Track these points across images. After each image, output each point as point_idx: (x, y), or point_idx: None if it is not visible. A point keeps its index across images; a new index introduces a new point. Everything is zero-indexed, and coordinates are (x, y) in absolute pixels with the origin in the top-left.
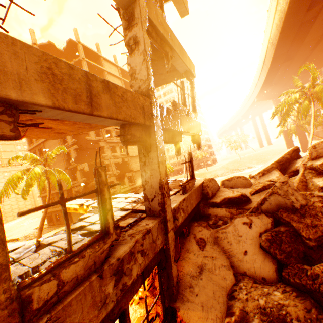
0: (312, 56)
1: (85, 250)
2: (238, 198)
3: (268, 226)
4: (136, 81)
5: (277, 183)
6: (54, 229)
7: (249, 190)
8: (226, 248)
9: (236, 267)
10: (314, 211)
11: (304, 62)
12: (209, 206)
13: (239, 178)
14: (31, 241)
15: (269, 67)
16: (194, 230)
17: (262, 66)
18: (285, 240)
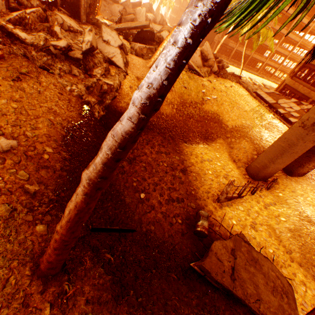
0: None
1: None
2: (117, 2)
3: (122, 9)
4: None
5: (128, 0)
6: None
7: (120, 3)
8: (111, 11)
9: (113, 15)
10: (131, 10)
11: None
12: None
13: None
14: None
15: None
16: (103, 2)
17: None
18: (124, 12)
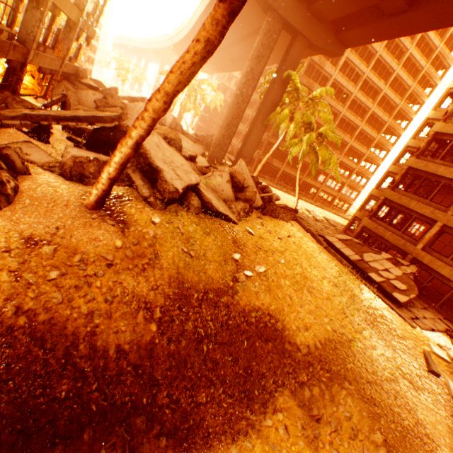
0: (217, 57)
1: (51, 49)
2: (96, 88)
3: (101, 98)
4: (80, 1)
5: (113, 88)
6: None
7: None
8: (80, 97)
9: (81, 103)
10: (118, 101)
11: (213, 57)
12: (78, 82)
13: (103, 85)
14: None
15: (189, 32)
16: (65, 84)
17: (188, 24)
18: (104, 103)
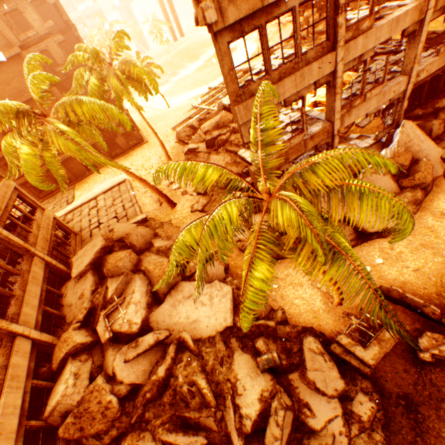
0: None
1: None
2: None
3: None
4: None
5: None
6: (73, 189)
7: None
8: None
9: None
10: None
11: None
12: None
13: None
14: (104, 187)
15: None
16: None
17: None
18: None
